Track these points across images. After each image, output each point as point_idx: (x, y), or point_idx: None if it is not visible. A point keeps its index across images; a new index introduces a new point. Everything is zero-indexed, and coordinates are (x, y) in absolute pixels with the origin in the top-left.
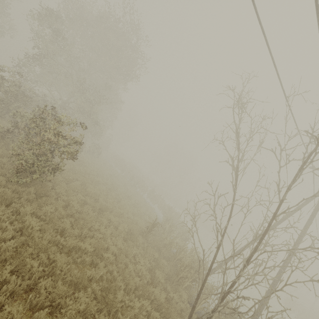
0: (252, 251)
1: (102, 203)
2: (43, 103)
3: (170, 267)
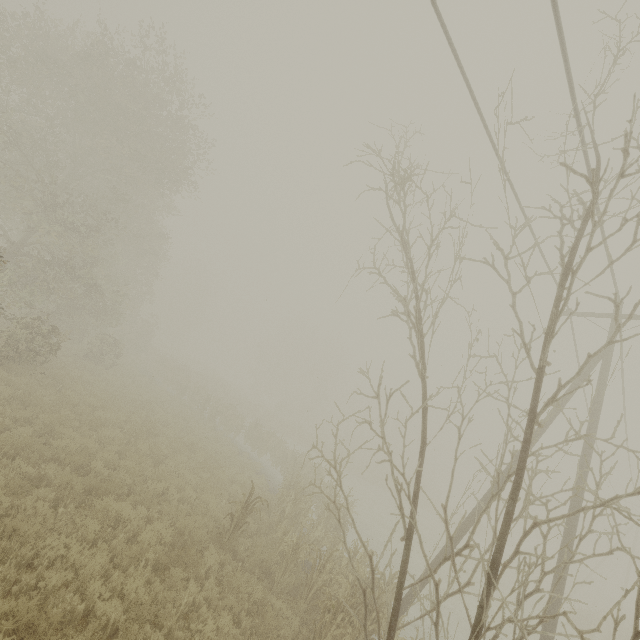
0: (502, 530)
1: (101, 475)
2: None
3: (298, 620)
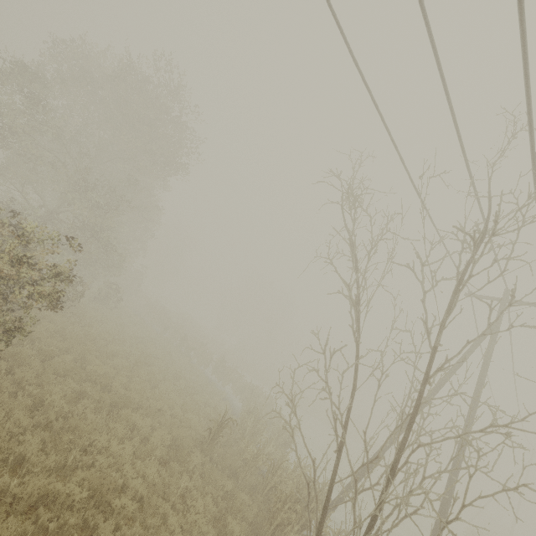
0: (398, 448)
1: (119, 393)
2: (6, 213)
3: (257, 507)
